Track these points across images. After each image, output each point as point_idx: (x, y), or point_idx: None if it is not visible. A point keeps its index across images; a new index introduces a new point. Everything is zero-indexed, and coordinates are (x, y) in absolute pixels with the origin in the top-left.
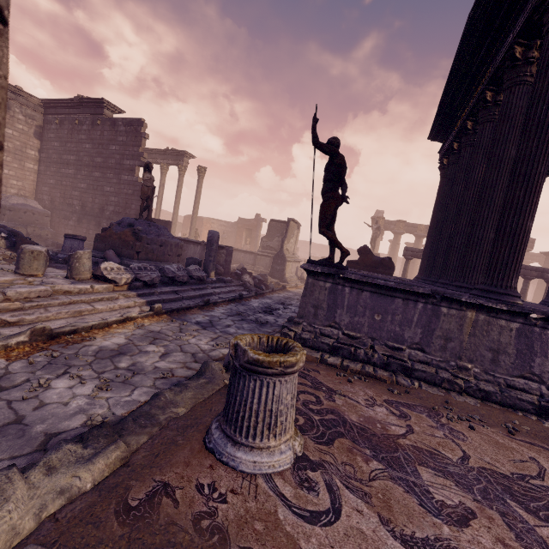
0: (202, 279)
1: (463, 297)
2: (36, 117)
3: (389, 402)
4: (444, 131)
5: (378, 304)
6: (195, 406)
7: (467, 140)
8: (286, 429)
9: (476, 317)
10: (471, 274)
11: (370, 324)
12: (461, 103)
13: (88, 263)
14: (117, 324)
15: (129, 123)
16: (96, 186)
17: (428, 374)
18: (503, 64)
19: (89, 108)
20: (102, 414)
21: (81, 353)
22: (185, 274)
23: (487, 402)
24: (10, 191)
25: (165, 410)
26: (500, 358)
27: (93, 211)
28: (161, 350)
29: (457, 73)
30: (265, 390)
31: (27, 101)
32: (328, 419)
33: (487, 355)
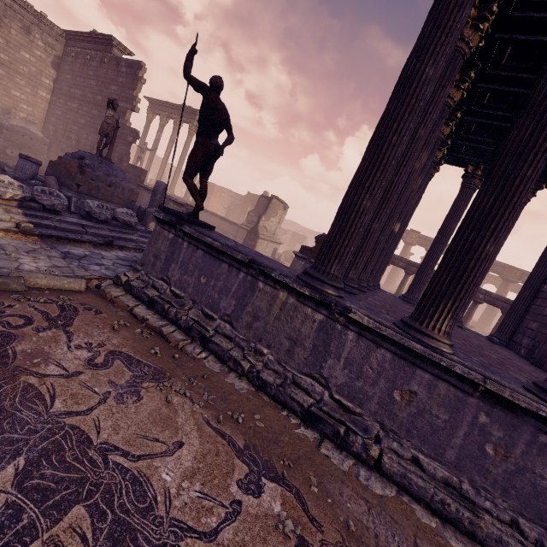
0: (130, 224)
1: (275, 272)
2: (56, 47)
3: (114, 353)
4: None
5: (207, 266)
6: None
7: None
8: None
9: (286, 299)
10: None
11: (195, 285)
12: None
13: None
14: None
15: (131, 64)
16: (92, 124)
17: (220, 348)
18: None
19: (101, 45)
20: None
21: None
22: (107, 213)
23: (261, 393)
24: (19, 114)
25: None
26: (296, 350)
27: (85, 147)
28: None
29: None
30: None
31: (50, 29)
32: None
33: (285, 344)
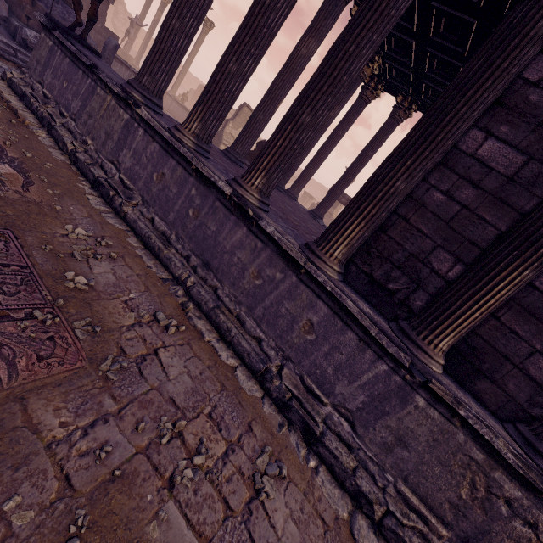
0: None
1: (103, 74)
2: None
3: None
4: None
5: (70, 73)
6: None
7: None
8: None
9: (110, 102)
10: None
11: (59, 89)
12: None
13: None
14: None
15: None
16: None
17: (58, 134)
18: None
19: None
20: None
21: None
22: None
23: (74, 166)
24: None
25: None
26: (108, 142)
27: None
28: None
29: None
30: None
31: None
32: None
33: (103, 137)
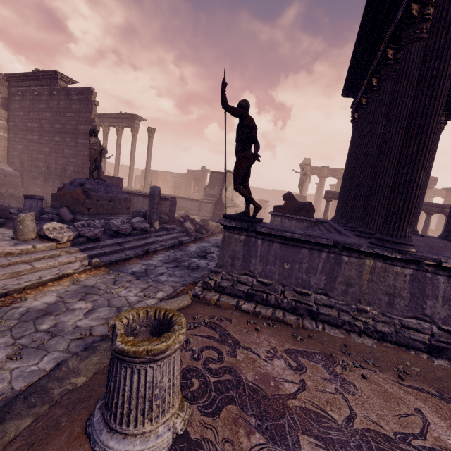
0: (145, 229)
1: (362, 247)
2: (1, 90)
3: (289, 352)
4: (355, 88)
5: (287, 254)
6: (97, 372)
7: (373, 96)
8: (165, 410)
9: (374, 265)
10: (373, 221)
11: (280, 272)
12: (368, 61)
13: (32, 225)
14: (53, 282)
15: (81, 92)
16: (57, 149)
17: (331, 317)
18: (401, 22)
19: (46, 80)
20: (0, 390)
21: (6, 317)
22: (129, 226)
23: (383, 342)
24: None
25: (63, 382)
26: (395, 301)
27: (56, 171)
28: (89, 306)
29: (363, 33)
30: (136, 377)
31: None
32: (224, 380)
33: (384, 299)
